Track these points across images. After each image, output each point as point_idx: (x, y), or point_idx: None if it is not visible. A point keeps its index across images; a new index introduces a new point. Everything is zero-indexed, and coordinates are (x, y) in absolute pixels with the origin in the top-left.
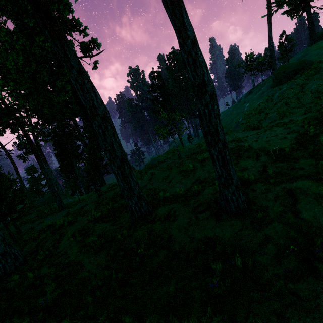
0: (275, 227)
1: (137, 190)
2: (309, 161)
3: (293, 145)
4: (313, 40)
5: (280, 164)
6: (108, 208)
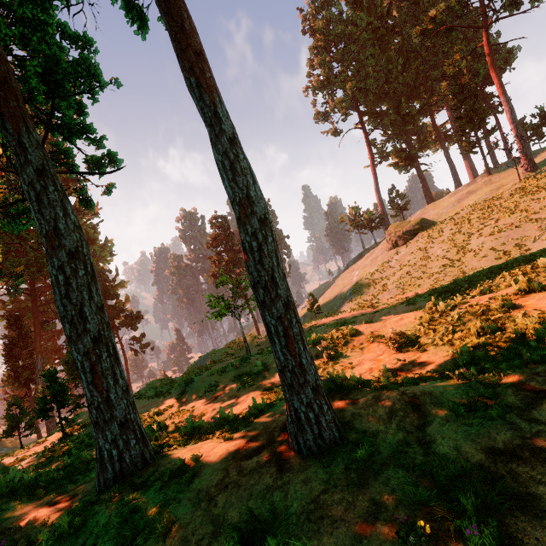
0: (390, 480)
1: (121, 408)
2: (444, 349)
3: (420, 326)
4: (429, 198)
5: (402, 357)
6: (66, 460)
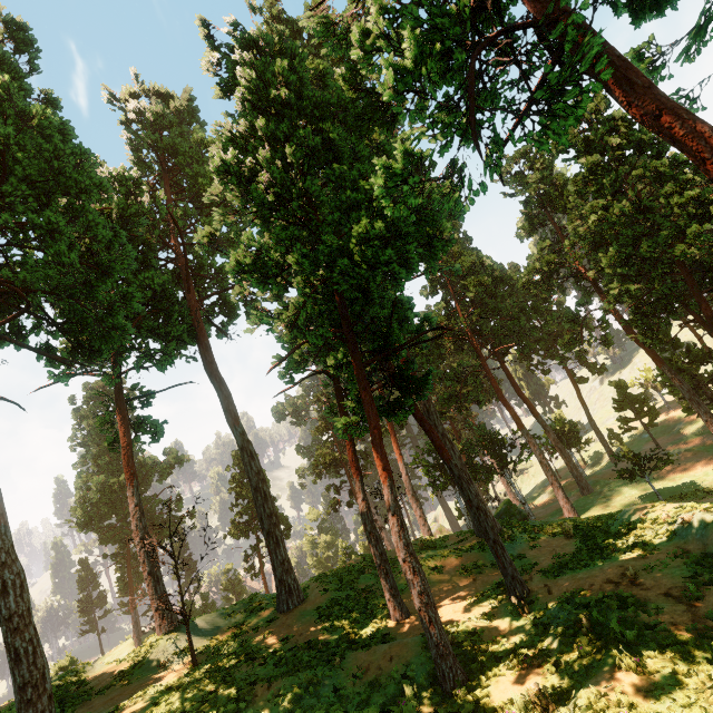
0: None
1: None
2: None
3: None
4: None
5: None
6: None
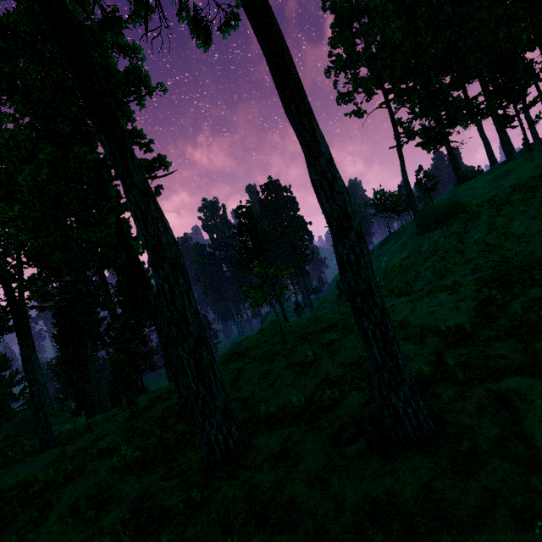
0: (497, 470)
1: (221, 399)
2: (509, 344)
3: (476, 319)
4: (460, 178)
5: (463, 350)
6: (154, 440)
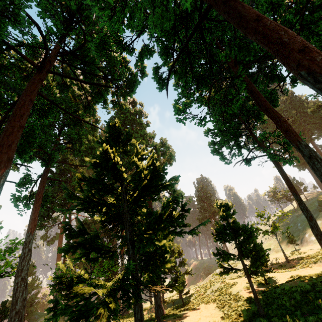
0: None
1: None
2: None
3: None
4: (321, 185)
5: None
6: None
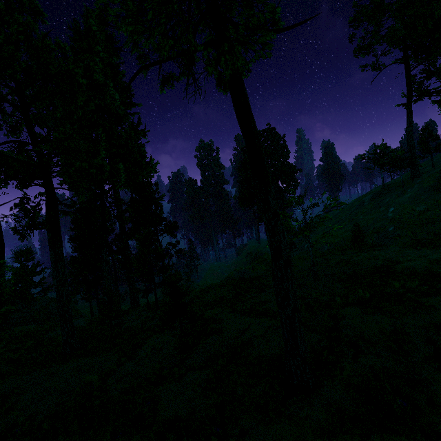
0: None
1: None
2: None
3: None
4: None
5: None
6: None
